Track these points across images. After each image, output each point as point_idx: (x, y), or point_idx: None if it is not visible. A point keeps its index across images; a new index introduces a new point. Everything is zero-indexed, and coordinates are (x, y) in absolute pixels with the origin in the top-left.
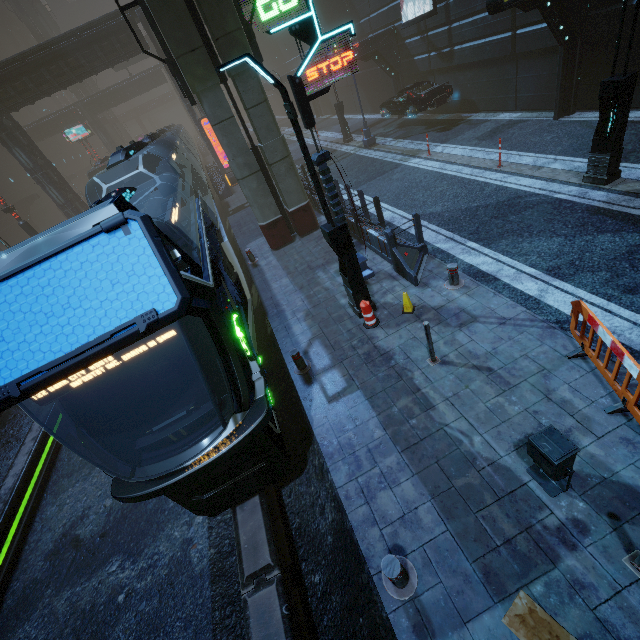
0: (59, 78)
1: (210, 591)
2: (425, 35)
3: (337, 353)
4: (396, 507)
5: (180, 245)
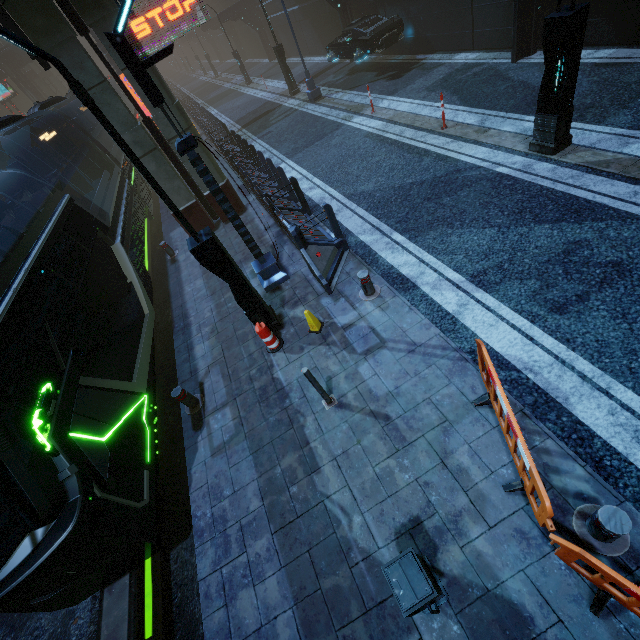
0: None
1: None
2: None
3: (233, 386)
4: (255, 614)
5: None
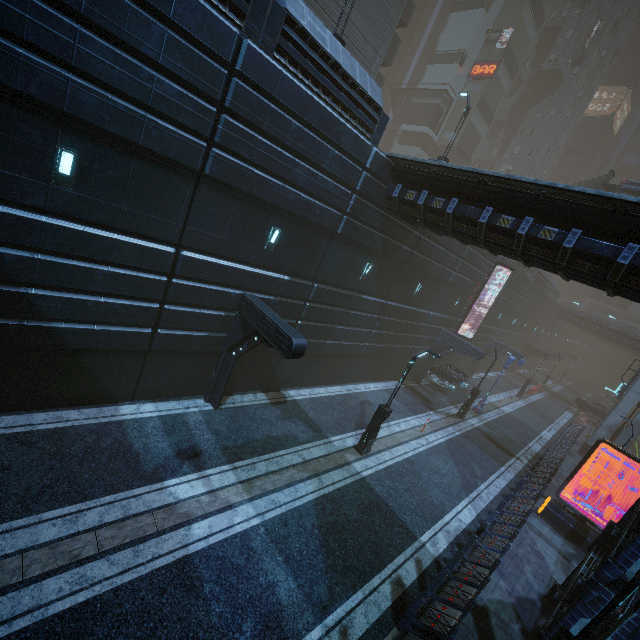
0: None
1: None
2: None
3: None
4: None
5: None
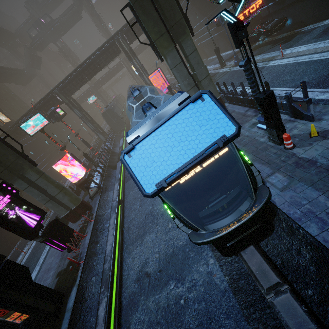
0: (88, 75)
1: (235, 299)
2: None
3: (273, 166)
4: None
5: None
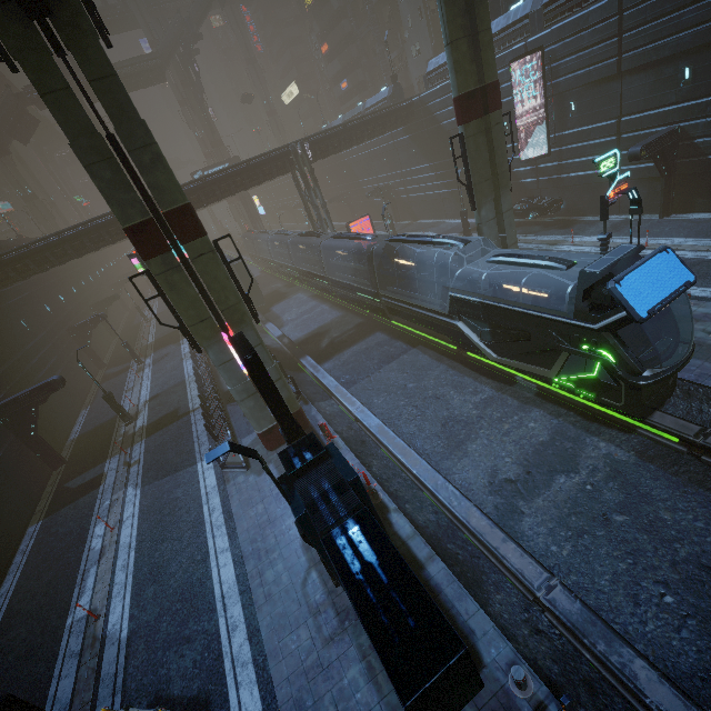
0: (225, 193)
1: (653, 465)
2: (535, 167)
3: None
4: None
5: (536, 286)
